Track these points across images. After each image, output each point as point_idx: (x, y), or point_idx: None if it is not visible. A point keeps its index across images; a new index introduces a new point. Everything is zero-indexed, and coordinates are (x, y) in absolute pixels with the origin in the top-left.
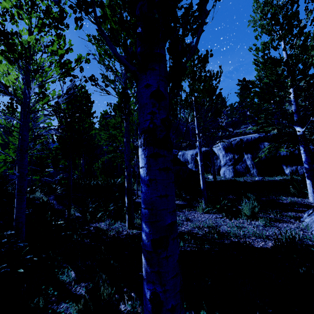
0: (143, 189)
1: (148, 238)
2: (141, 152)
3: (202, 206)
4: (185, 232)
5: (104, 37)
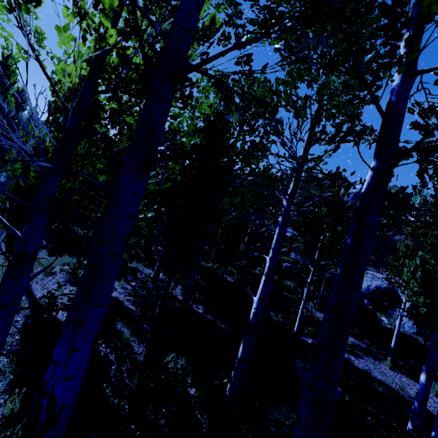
0: (422, 386)
1: (421, 399)
2: (424, 375)
3: (388, 361)
4: (379, 379)
5: (422, 335)
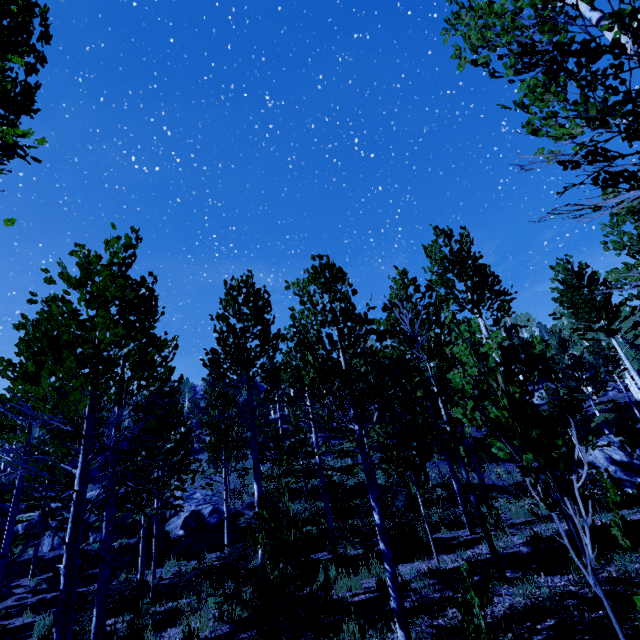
0: None
1: None
2: None
3: None
4: None
5: None
